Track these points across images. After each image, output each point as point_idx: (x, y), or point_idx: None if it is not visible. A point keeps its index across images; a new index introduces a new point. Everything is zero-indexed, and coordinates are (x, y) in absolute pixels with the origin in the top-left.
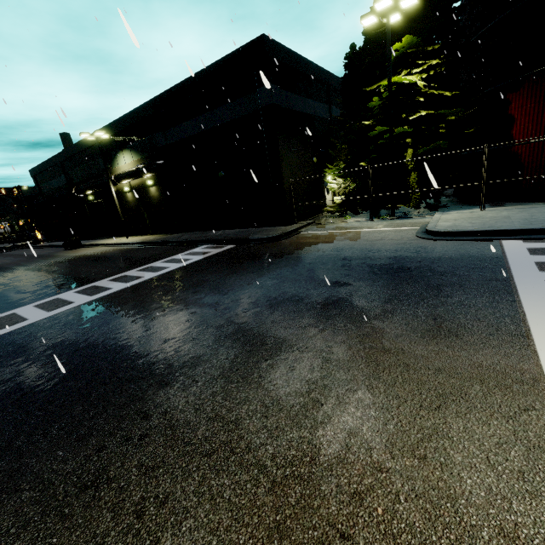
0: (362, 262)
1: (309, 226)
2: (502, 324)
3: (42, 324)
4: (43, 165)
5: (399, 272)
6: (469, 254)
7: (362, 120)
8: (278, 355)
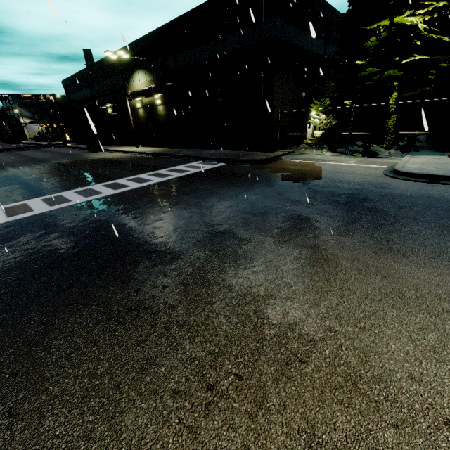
0: (332, 190)
1: (289, 154)
2: (445, 252)
3: (82, 206)
4: (72, 77)
5: (364, 201)
6: (429, 194)
7: (355, 59)
8: (259, 250)
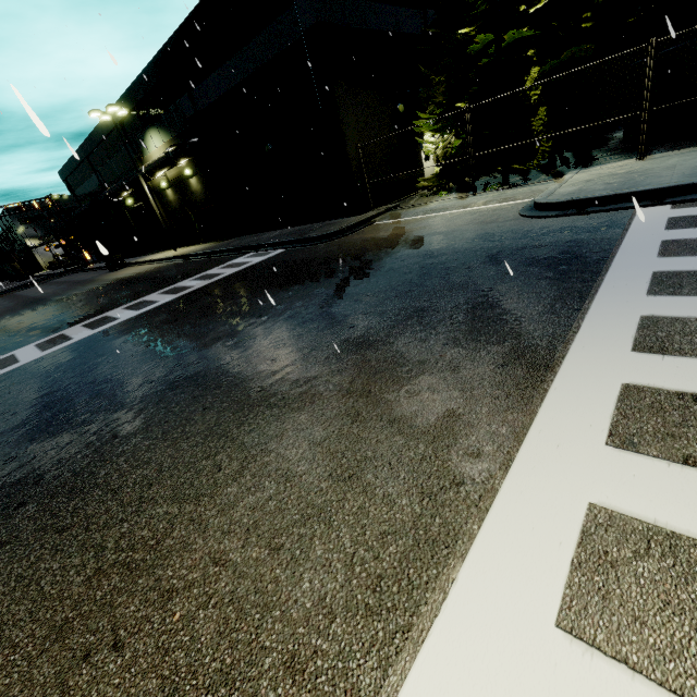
0: (416, 262)
1: (389, 212)
2: (533, 348)
3: (26, 368)
4: (69, 164)
5: (454, 273)
6: (572, 236)
7: (464, 28)
8: (221, 402)
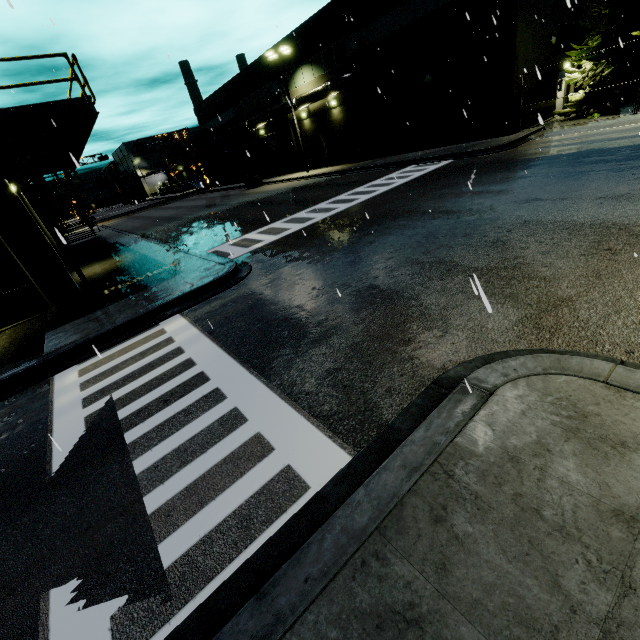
0: (637, 149)
1: (539, 132)
2: None
3: (336, 217)
4: (208, 100)
5: None
6: None
7: None
8: (581, 201)
